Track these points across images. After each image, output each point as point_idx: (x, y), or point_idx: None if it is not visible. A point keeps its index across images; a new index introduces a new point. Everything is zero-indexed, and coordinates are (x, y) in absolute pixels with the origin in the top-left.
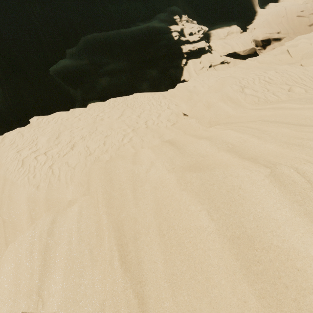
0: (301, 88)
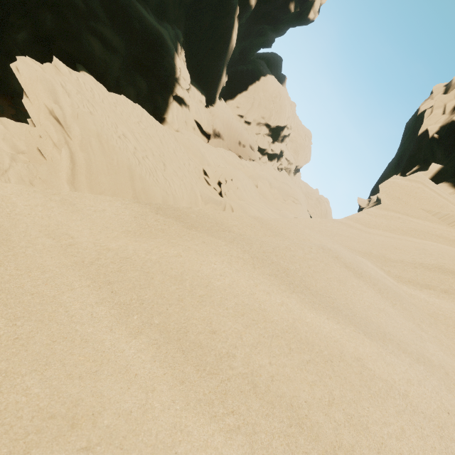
0: (258, 198)
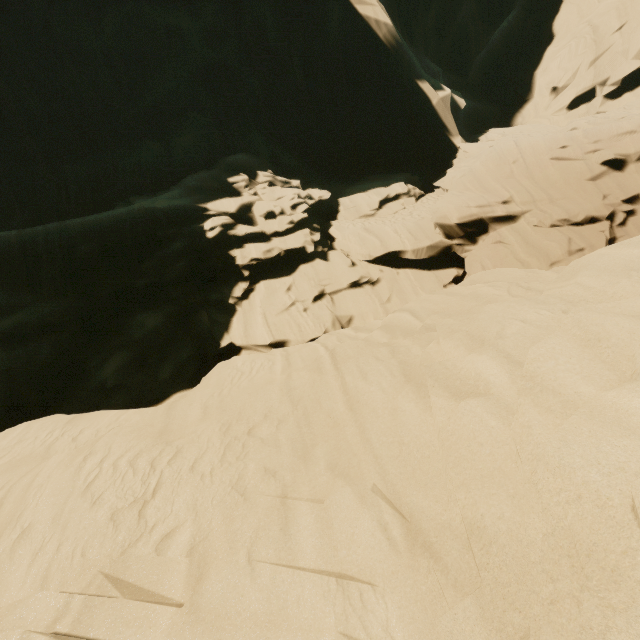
0: None
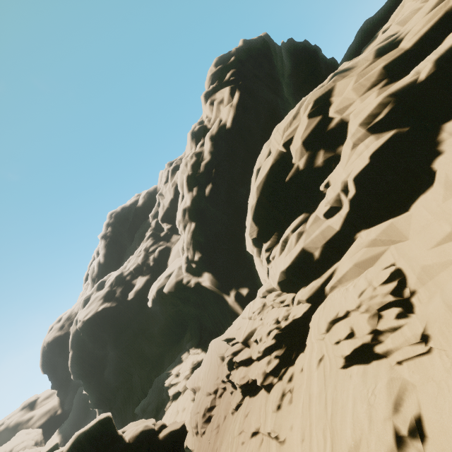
0: None
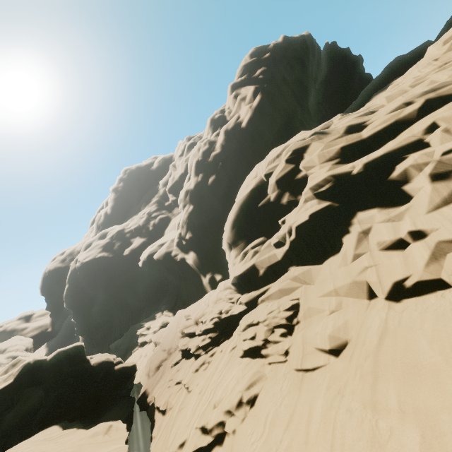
0: None
